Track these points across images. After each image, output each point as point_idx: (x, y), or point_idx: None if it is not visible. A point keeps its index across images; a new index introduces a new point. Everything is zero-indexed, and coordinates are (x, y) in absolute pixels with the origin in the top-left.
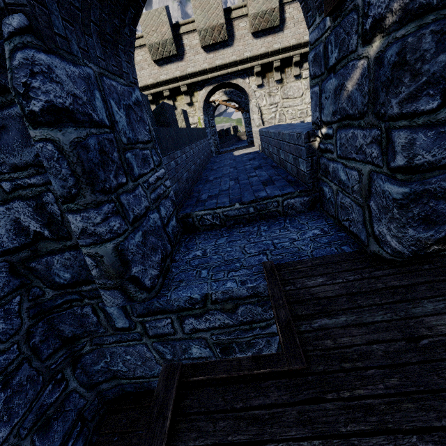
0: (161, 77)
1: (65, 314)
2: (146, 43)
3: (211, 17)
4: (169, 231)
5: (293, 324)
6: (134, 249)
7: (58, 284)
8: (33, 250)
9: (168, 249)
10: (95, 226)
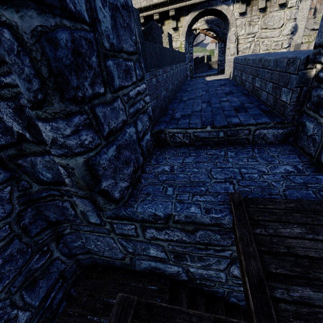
0: (153, 0)
1: (49, 204)
2: None
3: None
4: (143, 144)
5: (266, 283)
6: (105, 163)
7: (42, 181)
8: (19, 149)
9: (140, 161)
10: (64, 138)
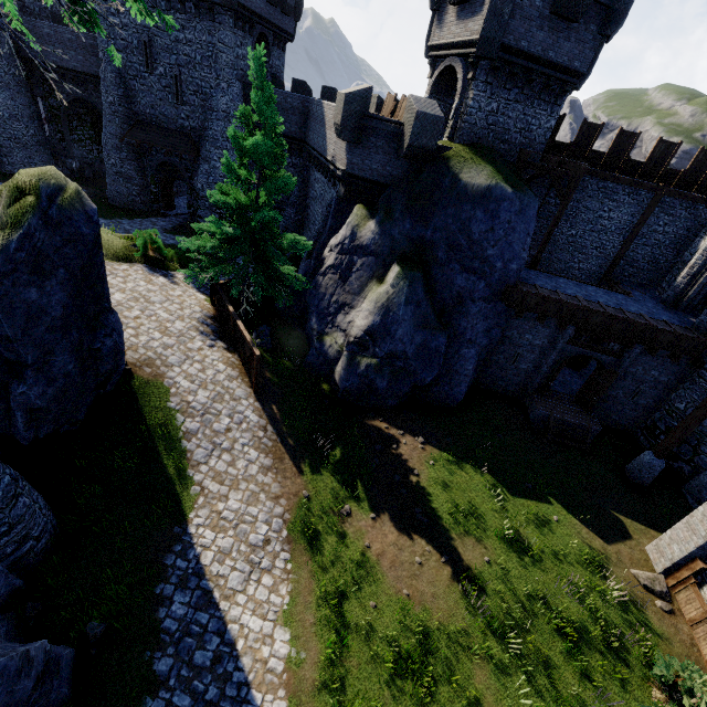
0: None
1: None
2: None
3: None
4: None
5: None
6: None
7: None
8: None
9: None
10: None
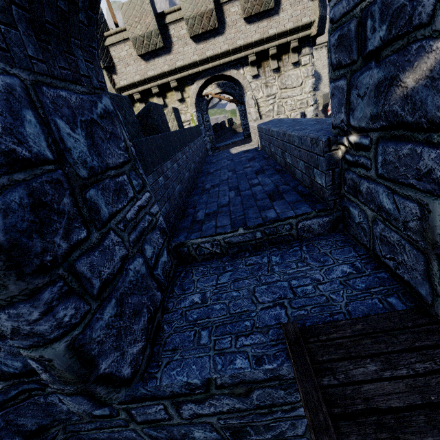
0: (148, 73)
1: (23, 406)
2: (130, 36)
3: (199, 3)
4: (158, 272)
5: None
6: (101, 334)
7: (7, 373)
8: None
9: (157, 299)
10: (31, 324)
